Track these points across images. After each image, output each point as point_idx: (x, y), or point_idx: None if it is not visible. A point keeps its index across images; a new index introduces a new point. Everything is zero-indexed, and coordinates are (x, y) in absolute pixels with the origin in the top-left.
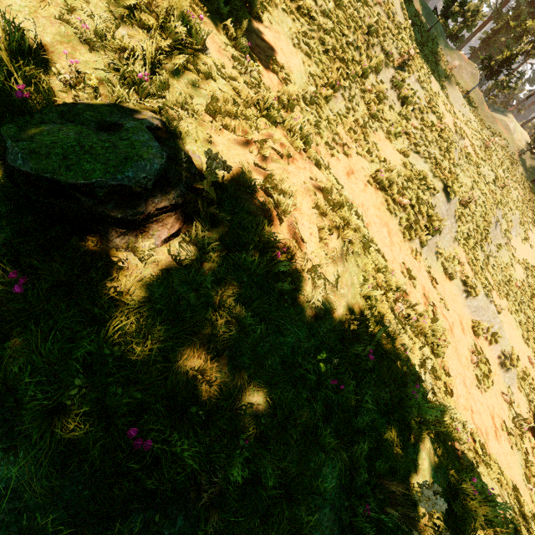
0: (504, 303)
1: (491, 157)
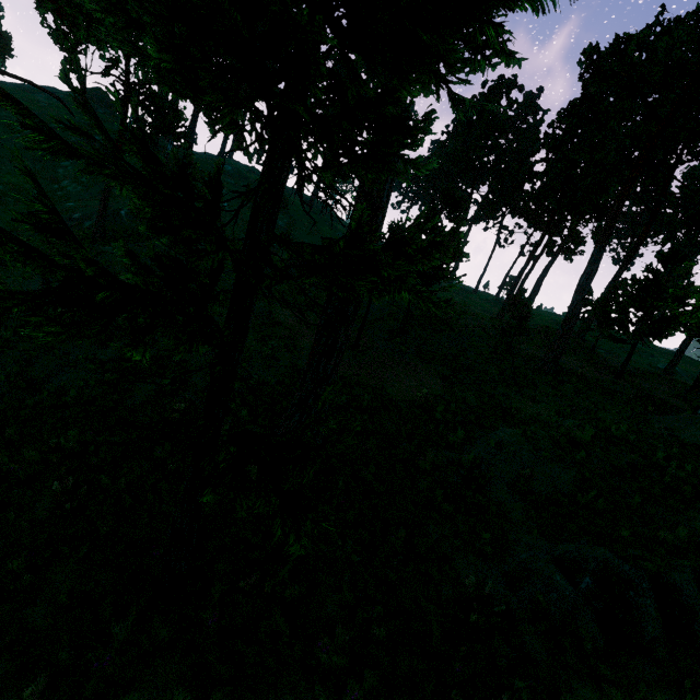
0: None
1: None
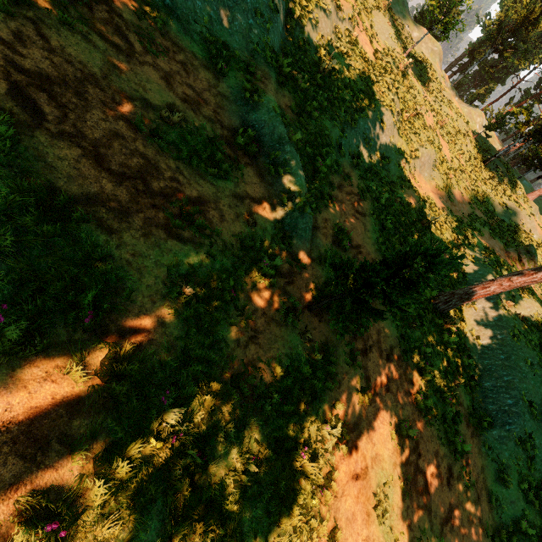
0: (367, 205)
1: (410, 88)
